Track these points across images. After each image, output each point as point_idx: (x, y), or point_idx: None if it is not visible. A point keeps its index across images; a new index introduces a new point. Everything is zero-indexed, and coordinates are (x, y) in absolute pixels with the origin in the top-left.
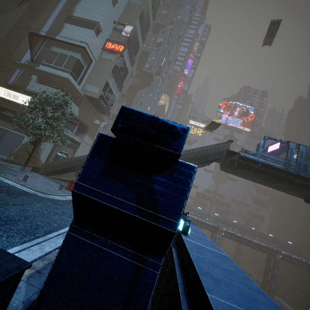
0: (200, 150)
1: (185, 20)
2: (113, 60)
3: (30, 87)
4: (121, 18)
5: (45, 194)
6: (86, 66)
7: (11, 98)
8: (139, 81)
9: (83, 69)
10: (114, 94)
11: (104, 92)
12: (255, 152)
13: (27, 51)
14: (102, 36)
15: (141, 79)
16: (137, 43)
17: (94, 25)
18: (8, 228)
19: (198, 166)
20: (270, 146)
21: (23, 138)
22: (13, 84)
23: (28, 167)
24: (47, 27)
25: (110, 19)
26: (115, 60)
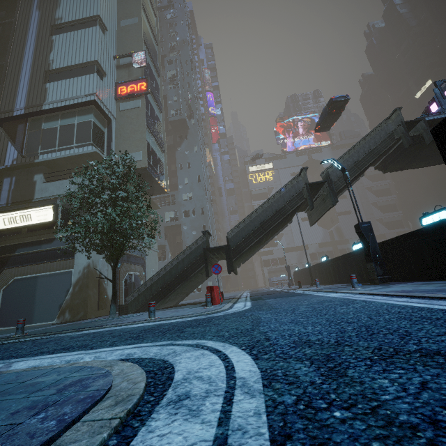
0: (358, 147)
1: (188, 38)
2: (139, 106)
3: (40, 195)
4: (119, 50)
5: (218, 313)
6: (106, 131)
7: (18, 223)
8: (170, 138)
9: (103, 136)
10: (159, 158)
11: (149, 156)
12: (438, 108)
13: (7, 147)
14: (108, 80)
15: (171, 134)
16: (154, 79)
17: (91, 68)
18: (441, 335)
19: (352, 182)
20: (431, 104)
21: (69, 275)
22: (9, 203)
23: (102, 316)
24: (21, 102)
25: (108, 54)
26: (142, 105)
